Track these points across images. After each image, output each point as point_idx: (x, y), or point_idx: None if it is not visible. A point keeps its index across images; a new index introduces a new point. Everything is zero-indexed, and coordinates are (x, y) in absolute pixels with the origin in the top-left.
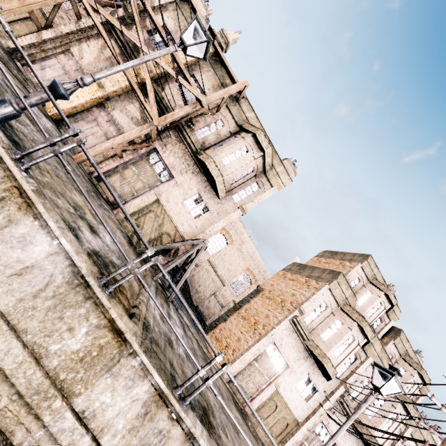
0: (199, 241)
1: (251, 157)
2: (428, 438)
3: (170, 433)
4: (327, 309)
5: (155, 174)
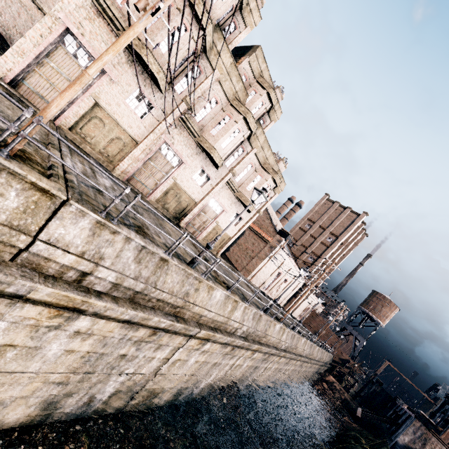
0: None
1: None
2: (270, 158)
3: None
4: None
5: None
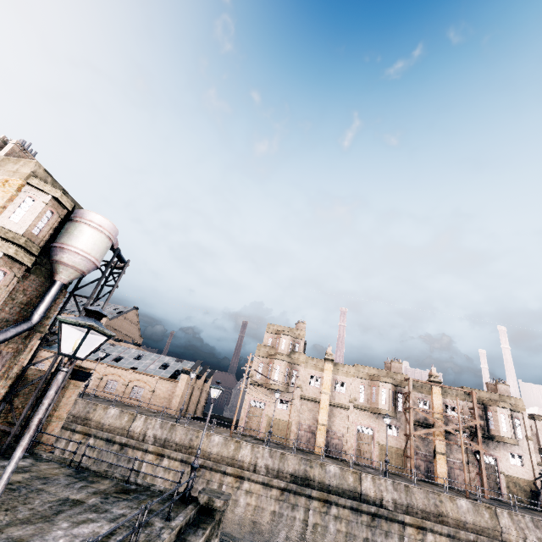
0: None
1: (507, 415)
2: None
3: None
4: None
5: (489, 464)
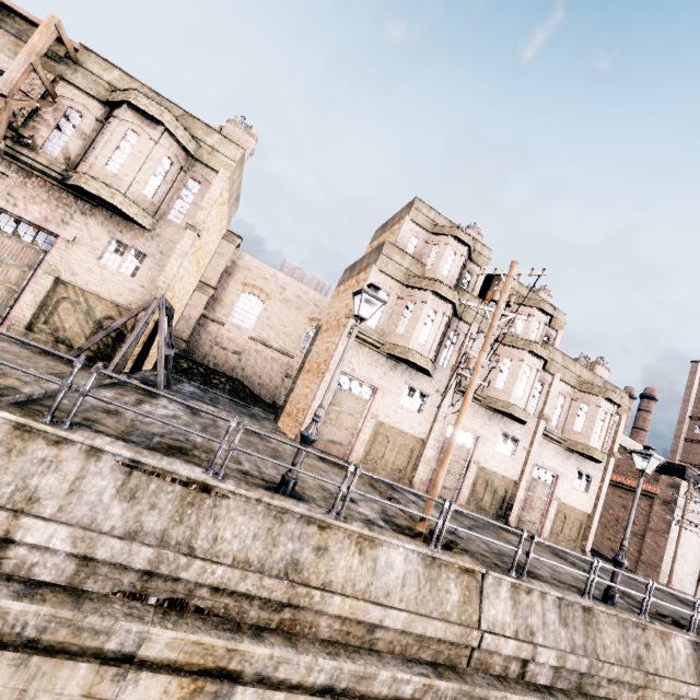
0: (150, 300)
1: (148, 142)
2: (583, 374)
3: (60, 457)
4: (391, 296)
5: (27, 245)
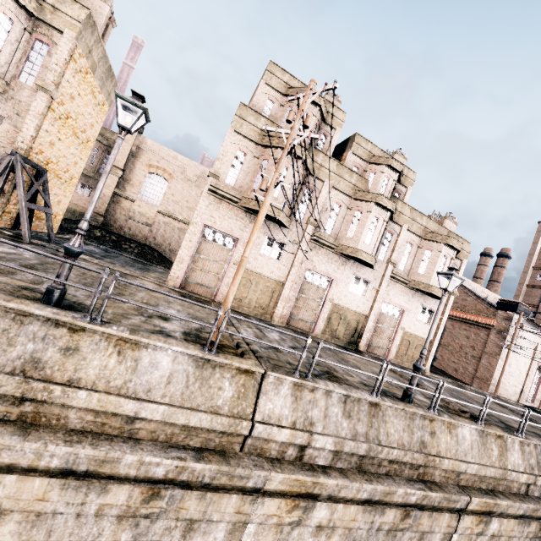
0: (3, 157)
1: None
2: (429, 225)
3: None
4: (247, 156)
5: None
